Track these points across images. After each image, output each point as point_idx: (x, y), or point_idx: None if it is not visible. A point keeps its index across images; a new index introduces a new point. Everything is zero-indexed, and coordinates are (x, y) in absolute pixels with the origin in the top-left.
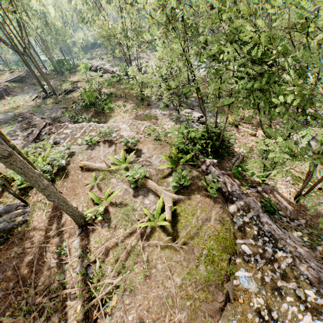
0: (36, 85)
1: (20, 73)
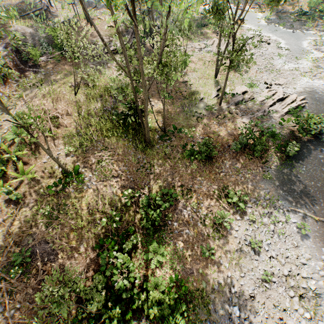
0: None
1: None
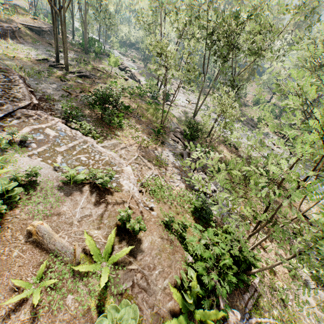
0: (53, 46)
1: (43, 25)
